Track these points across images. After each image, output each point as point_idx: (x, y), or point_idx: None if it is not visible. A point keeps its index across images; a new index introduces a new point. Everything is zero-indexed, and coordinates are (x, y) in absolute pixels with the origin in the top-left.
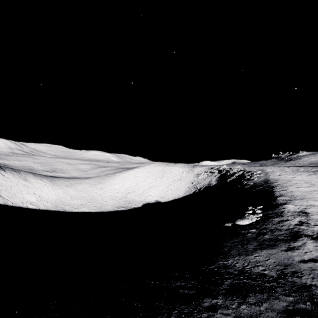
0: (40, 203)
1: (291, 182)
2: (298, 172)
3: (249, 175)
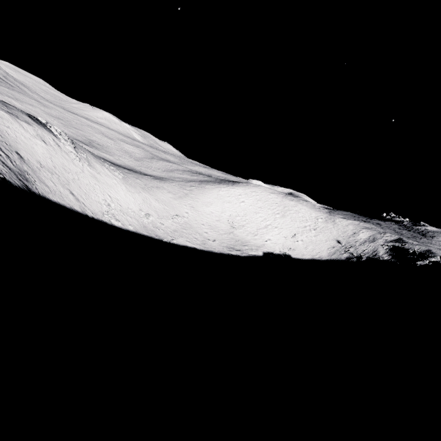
0: (123, 217)
1: None
2: None
3: None
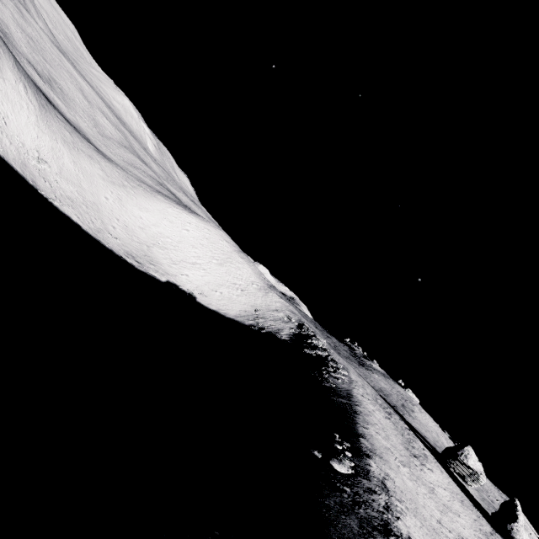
0: None
1: (372, 417)
2: (377, 403)
3: (333, 366)
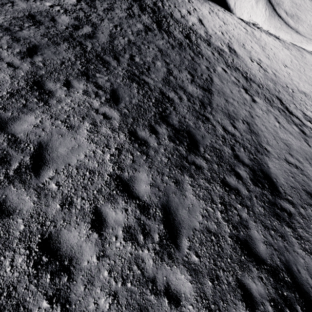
0: None
1: None
2: None
3: None
